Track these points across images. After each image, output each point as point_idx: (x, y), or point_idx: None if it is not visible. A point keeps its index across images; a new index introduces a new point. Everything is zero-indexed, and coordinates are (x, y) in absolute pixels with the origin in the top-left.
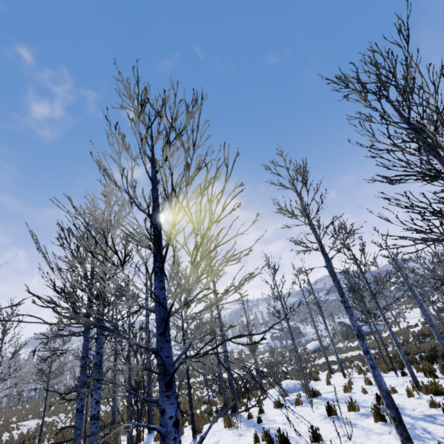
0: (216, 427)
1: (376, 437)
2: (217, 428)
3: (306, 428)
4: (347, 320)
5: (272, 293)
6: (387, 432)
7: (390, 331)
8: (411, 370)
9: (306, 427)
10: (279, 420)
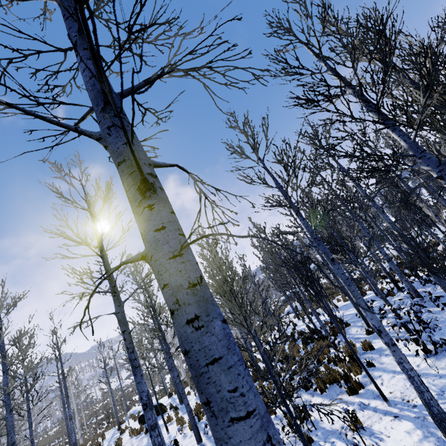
0: None
1: None
2: None
3: None
4: None
5: None
6: None
7: None
8: None
9: None
10: None
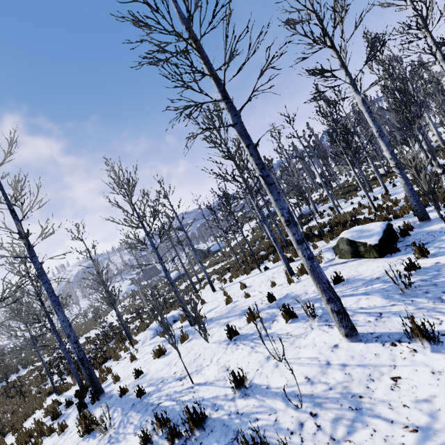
0: (65, 444)
1: (304, 341)
2: (67, 444)
3: (213, 372)
4: (199, 246)
5: (126, 237)
6: (309, 329)
7: (269, 229)
8: (286, 260)
9: (212, 370)
10: (170, 377)
